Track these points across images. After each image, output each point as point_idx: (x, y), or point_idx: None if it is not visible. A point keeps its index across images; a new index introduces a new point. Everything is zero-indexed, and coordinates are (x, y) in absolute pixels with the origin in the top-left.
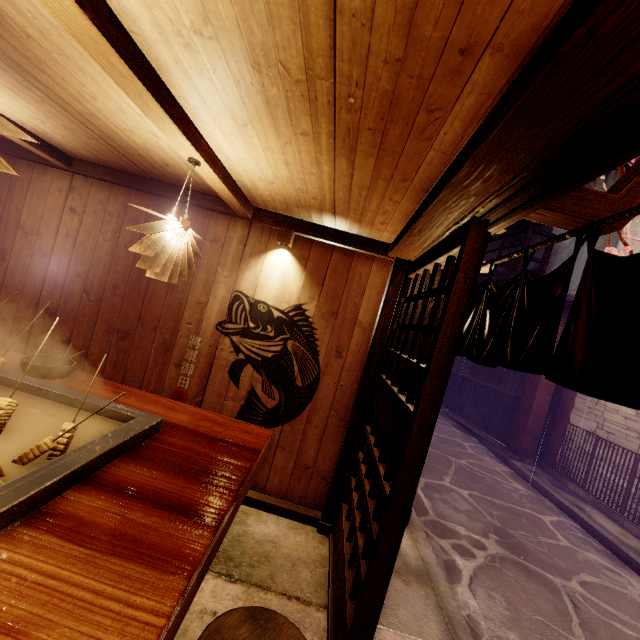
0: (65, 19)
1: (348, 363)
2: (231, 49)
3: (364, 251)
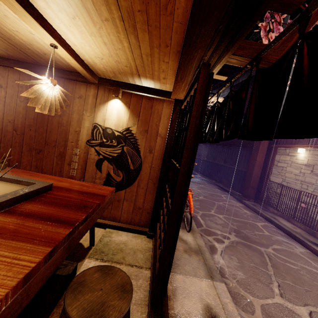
0: None
1: (155, 155)
2: None
3: (158, 97)
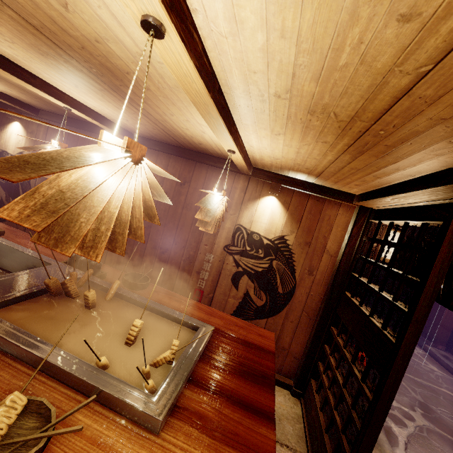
0: (193, 96)
1: (317, 279)
2: (297, 104)
3: (334, 199)
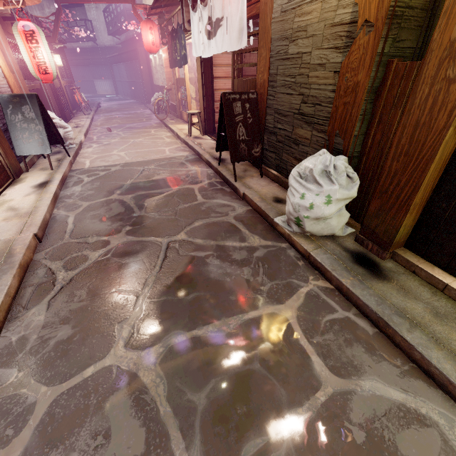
0: None
1: None
2: None
3: None
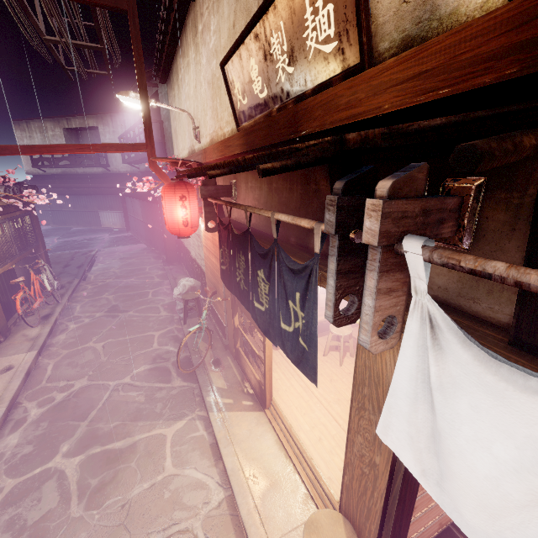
0: None
1: None
2: None
3: None
